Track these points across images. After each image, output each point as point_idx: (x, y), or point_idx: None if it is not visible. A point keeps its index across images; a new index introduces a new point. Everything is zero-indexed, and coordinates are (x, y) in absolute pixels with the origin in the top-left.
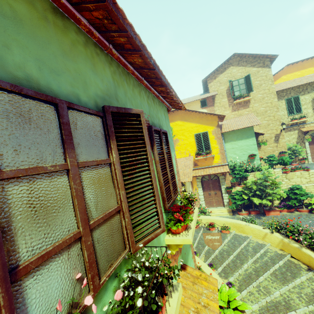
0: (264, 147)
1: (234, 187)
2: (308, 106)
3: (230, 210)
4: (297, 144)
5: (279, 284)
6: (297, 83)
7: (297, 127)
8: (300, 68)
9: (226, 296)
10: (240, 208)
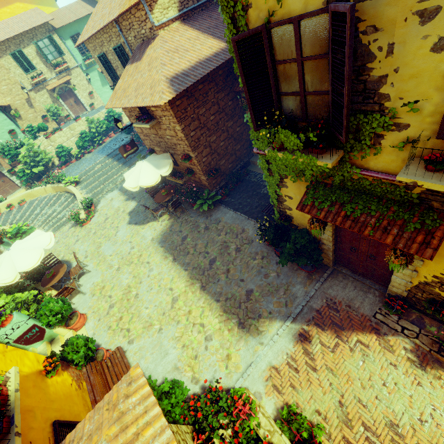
0: (24, 116)
1: (16, 167)
2: (38, 61)
3: (27, 187)
4: (52, 105)
5: (52, 208)
6: (9, 33)
7: (43, 86)
8: (6, 2)
9: (15, 226)
10: (32, 182)
